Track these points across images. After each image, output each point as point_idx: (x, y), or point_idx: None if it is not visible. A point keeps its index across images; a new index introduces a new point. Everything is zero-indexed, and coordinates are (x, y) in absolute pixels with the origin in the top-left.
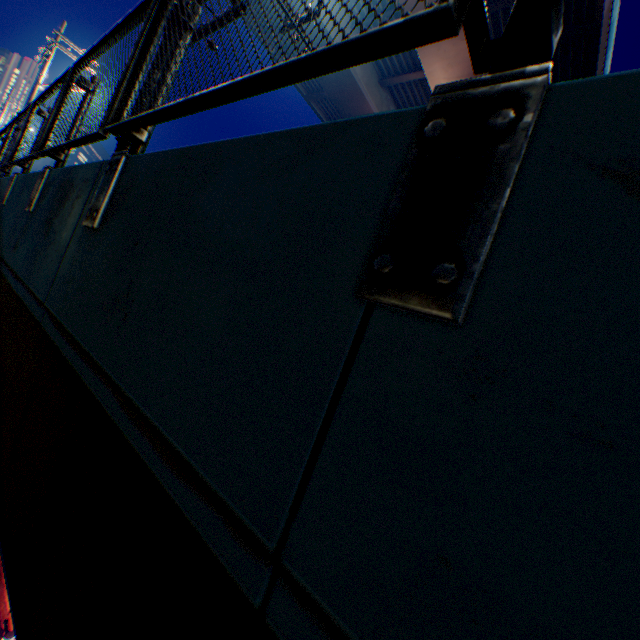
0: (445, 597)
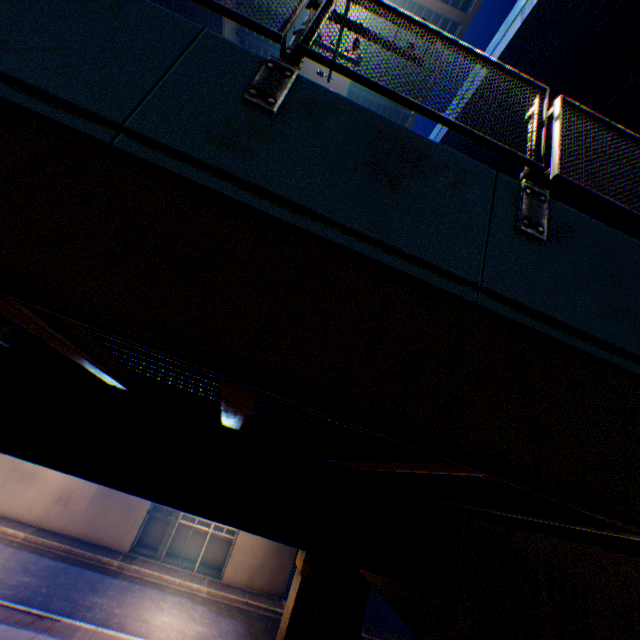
0: None
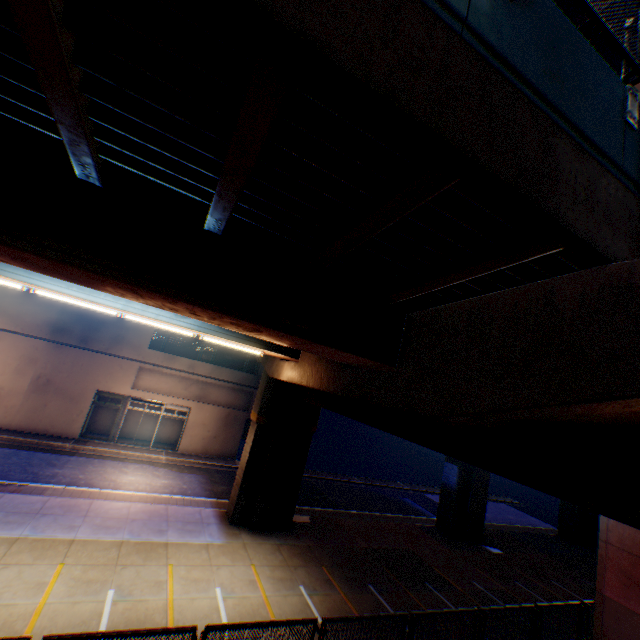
0: (636, 168)
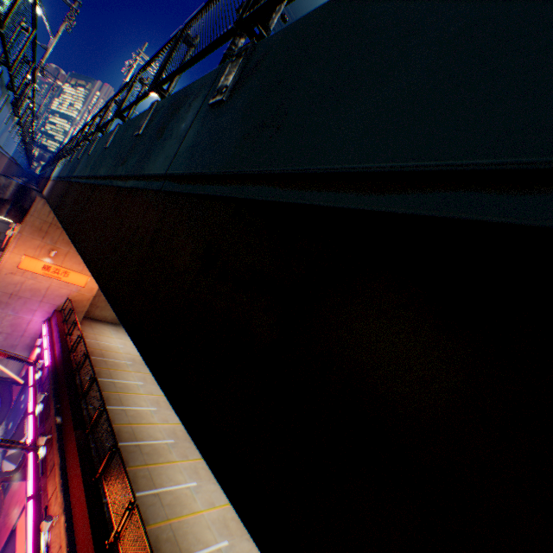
0: None
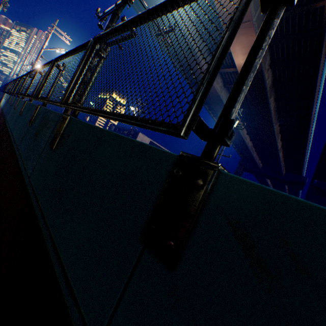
0: None
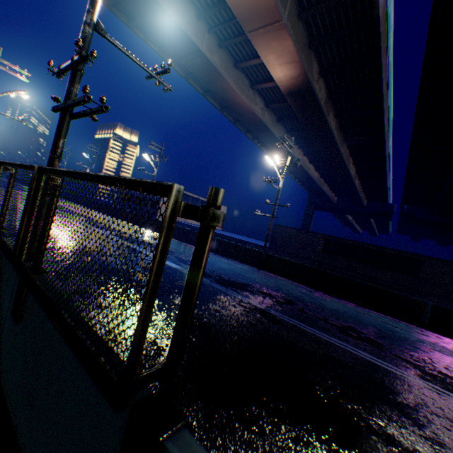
0: None
